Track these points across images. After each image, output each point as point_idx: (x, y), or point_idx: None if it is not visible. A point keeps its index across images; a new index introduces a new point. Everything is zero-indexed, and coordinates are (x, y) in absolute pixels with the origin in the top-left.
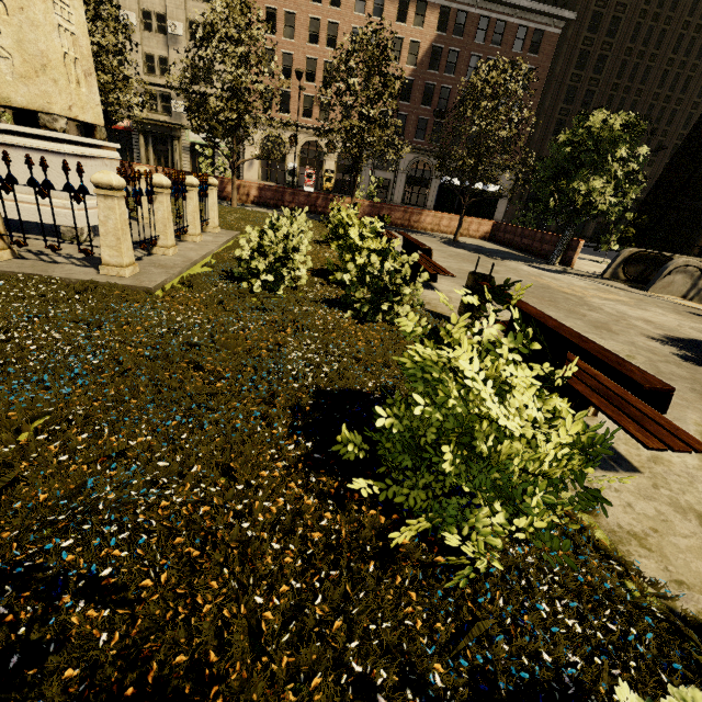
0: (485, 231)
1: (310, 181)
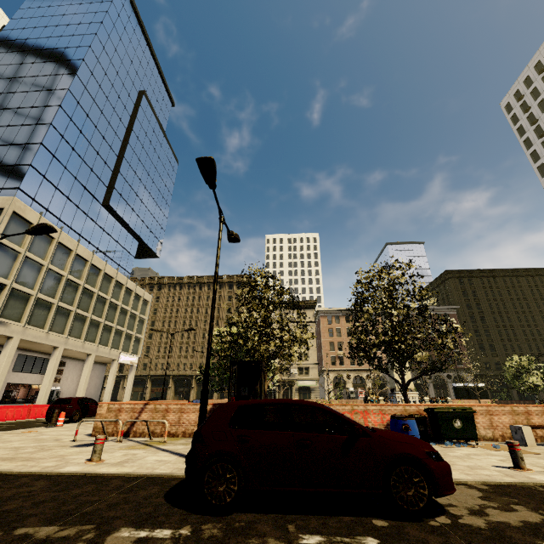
0: None
1: (362, 395)
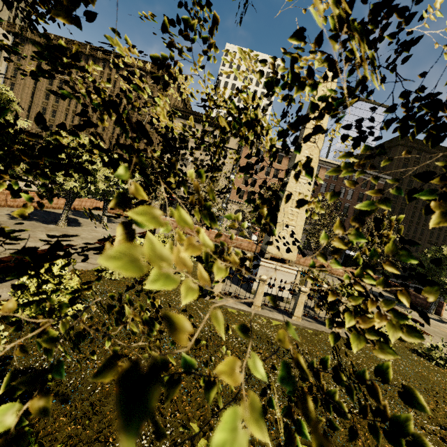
0: None
1: (256, 232)
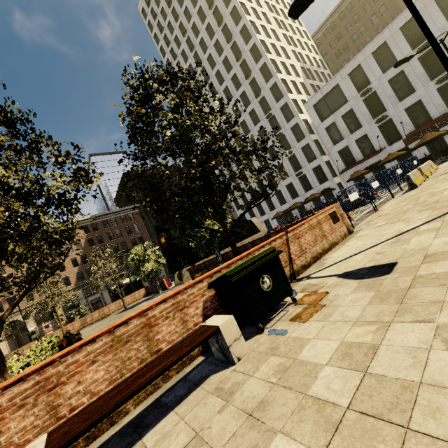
0: (143, 293)
1: (49, 328)
